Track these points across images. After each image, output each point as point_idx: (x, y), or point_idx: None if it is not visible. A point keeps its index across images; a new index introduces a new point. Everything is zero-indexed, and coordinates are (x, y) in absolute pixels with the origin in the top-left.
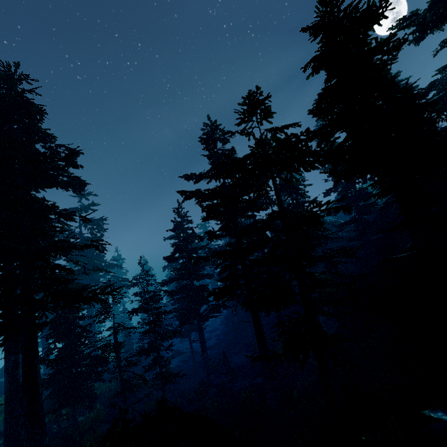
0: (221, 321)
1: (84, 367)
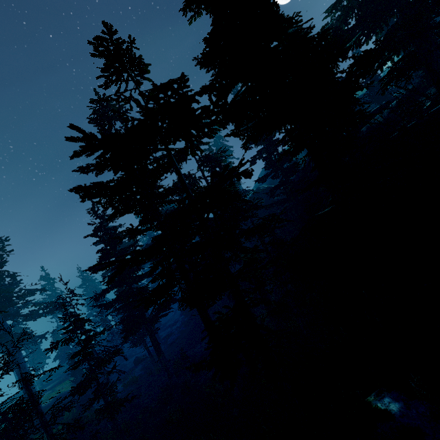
0: (180, 311)
1: None
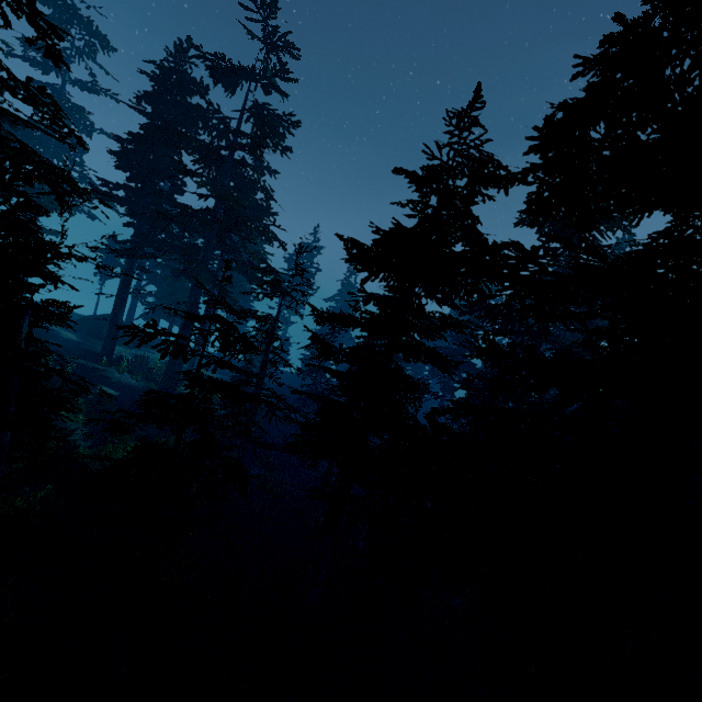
0: None
1: None
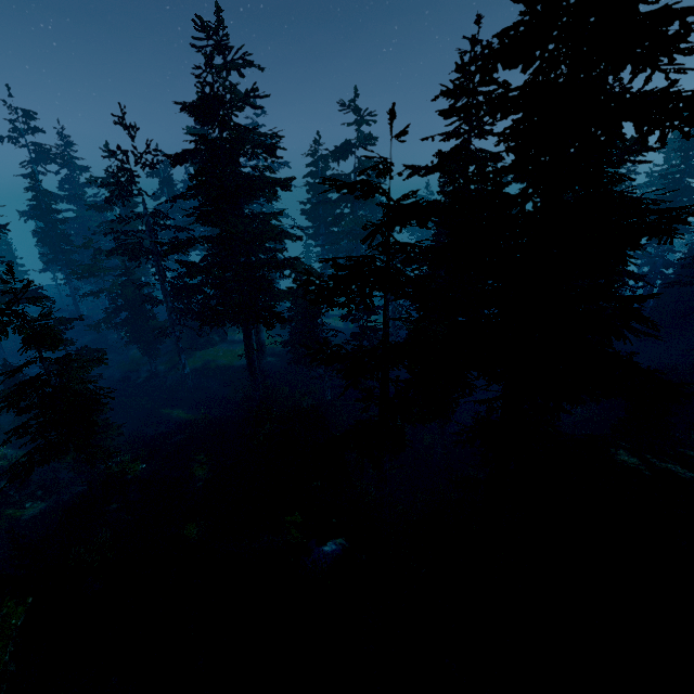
0: None
1: None
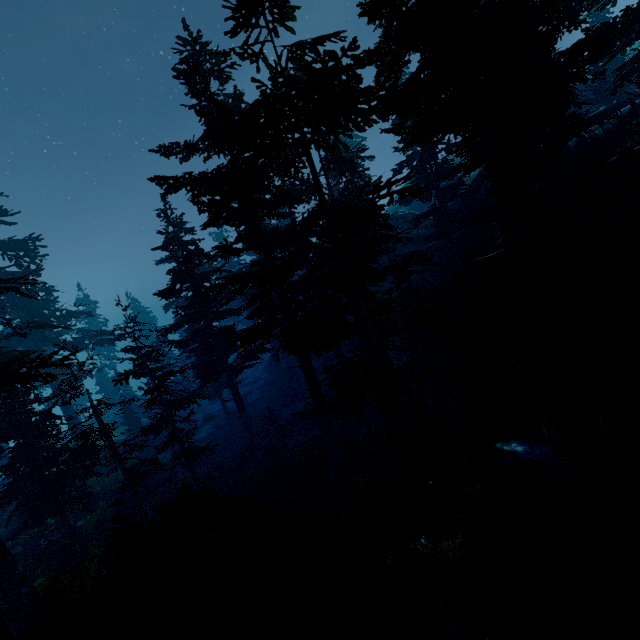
0: (264, 369)
1: (61, 464)
